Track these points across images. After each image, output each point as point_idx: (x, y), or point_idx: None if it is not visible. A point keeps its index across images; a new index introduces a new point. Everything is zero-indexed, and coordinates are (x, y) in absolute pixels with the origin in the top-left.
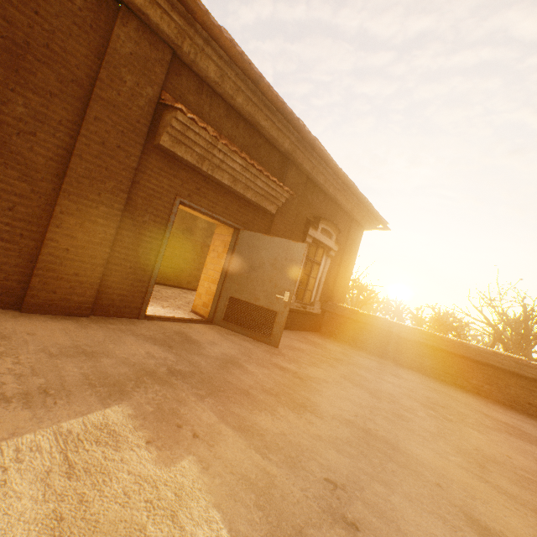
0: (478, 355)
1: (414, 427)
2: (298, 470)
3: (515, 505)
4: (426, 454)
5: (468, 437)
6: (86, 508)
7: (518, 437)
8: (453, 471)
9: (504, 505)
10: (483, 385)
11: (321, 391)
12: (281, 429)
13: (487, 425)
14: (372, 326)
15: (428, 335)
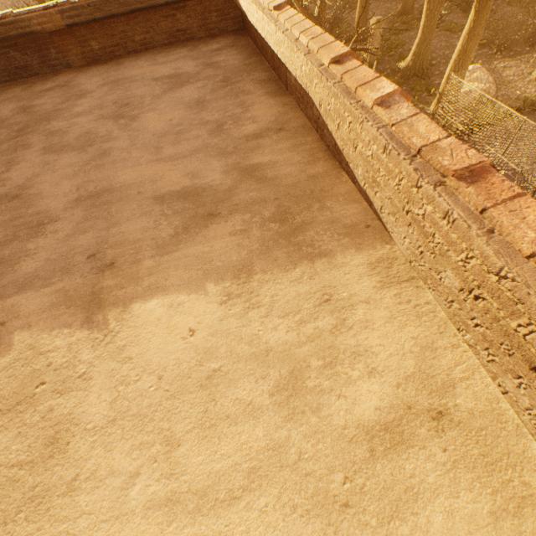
0: (121, 6)
1: (116, 156)
2: (73, 270)
3: (175, 164)
4: (129, 175)
5: (149, 126)
6: (4, 398)
7: (176, 88)
8: (145, 173)
9: (170, 170)
10: (146, 37)
11: (42, 193)
12: (44, 259)
13: (158, 96)
14: (12, 39)
15: (68, 10)
